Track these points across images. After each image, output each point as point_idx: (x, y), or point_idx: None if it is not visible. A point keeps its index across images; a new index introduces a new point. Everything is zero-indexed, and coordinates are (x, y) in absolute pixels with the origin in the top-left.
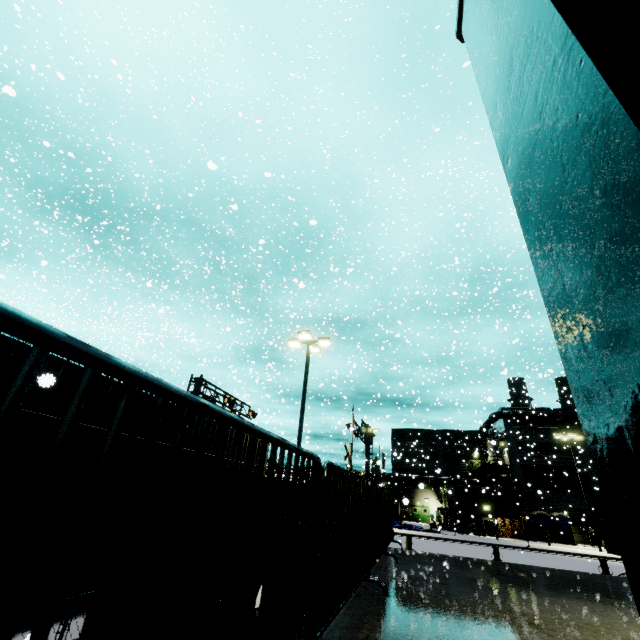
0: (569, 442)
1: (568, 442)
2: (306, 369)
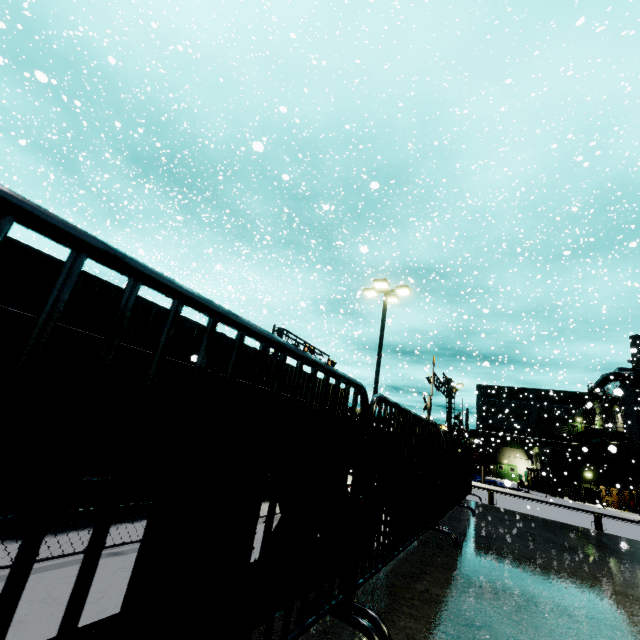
0: None
1: None
2: (382, 319)
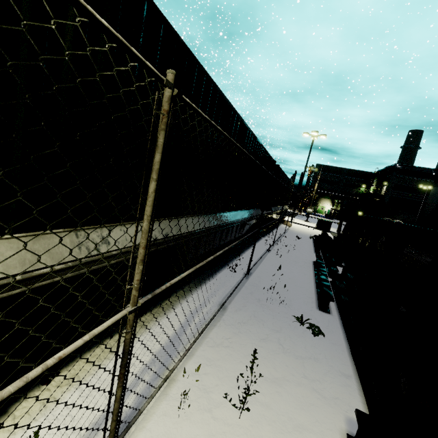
0: (427, 190)
1: (426, 189)
2: (310, 150)
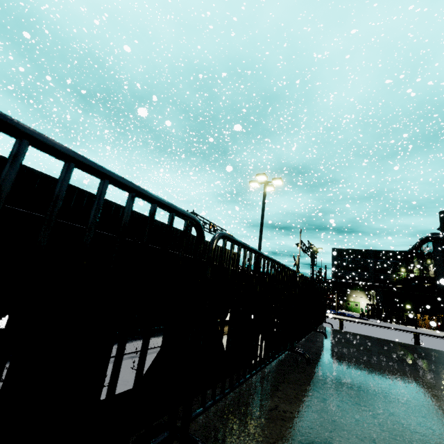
0: None
1: None
2: (263, 202)
